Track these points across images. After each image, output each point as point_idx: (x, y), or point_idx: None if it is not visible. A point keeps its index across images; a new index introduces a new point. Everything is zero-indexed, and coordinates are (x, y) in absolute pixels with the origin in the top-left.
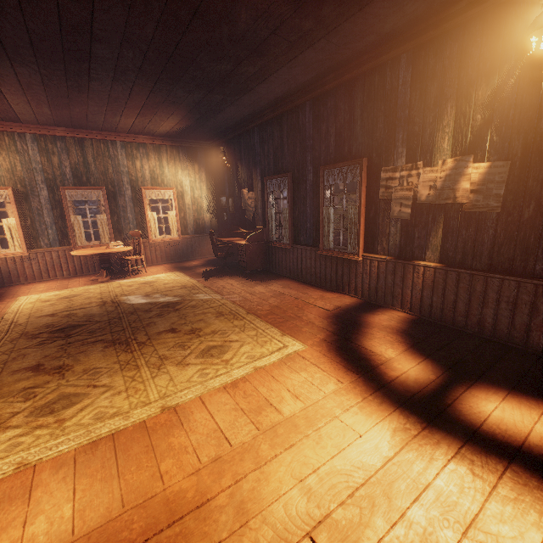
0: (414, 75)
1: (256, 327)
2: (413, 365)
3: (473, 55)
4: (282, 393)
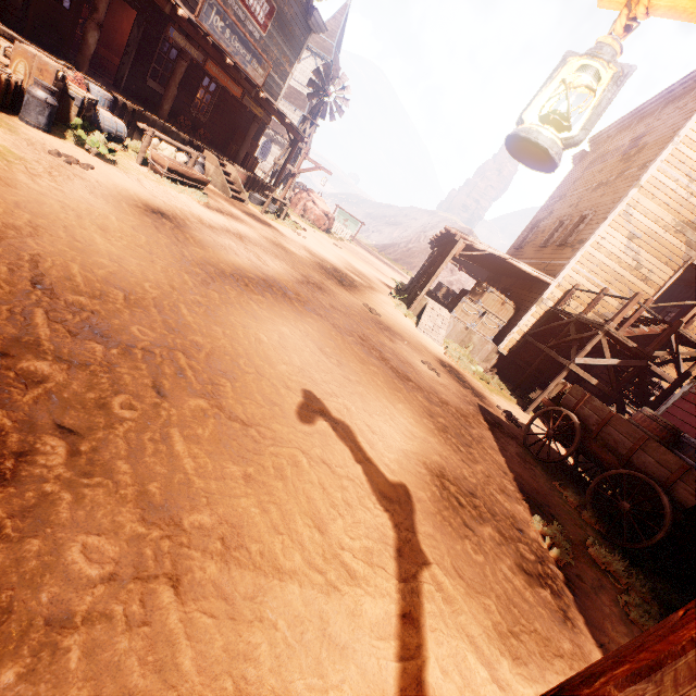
0: None
1: None
2: None
3: None
4: None
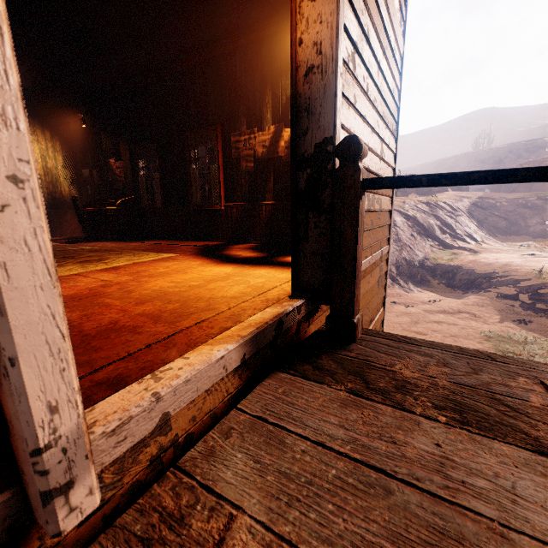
0: (246, 65)
1: (133, 252)
2: (255, 254)
3: (277, 57)
4: (158, 267)
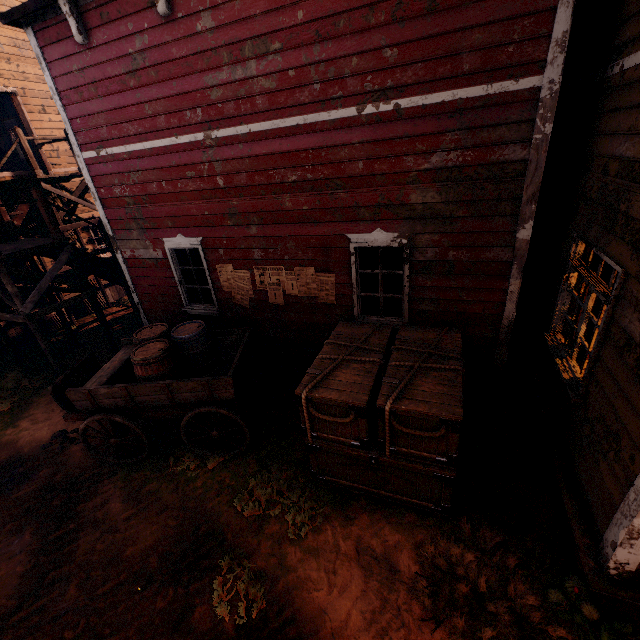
0: None
1: None
2: None
3: None
4: None
